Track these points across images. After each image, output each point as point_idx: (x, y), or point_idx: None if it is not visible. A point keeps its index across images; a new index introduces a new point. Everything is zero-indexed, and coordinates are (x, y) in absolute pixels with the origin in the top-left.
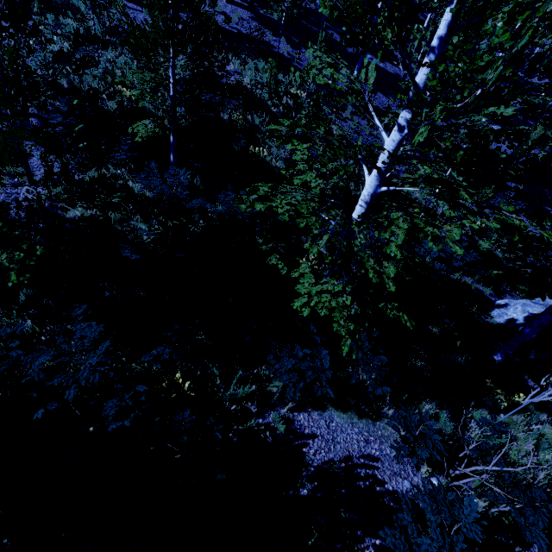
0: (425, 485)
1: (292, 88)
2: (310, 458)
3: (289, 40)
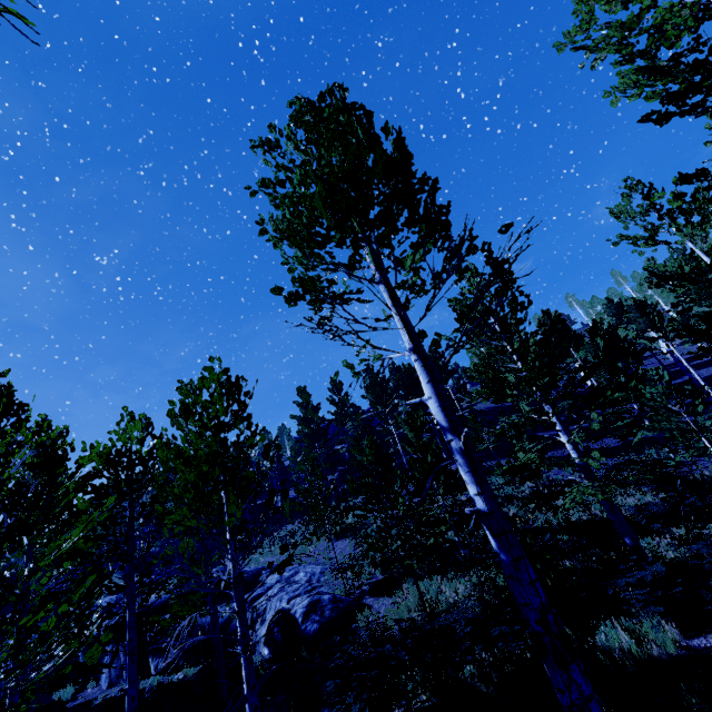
0: None
1: None
2: None
3: (504, 456)
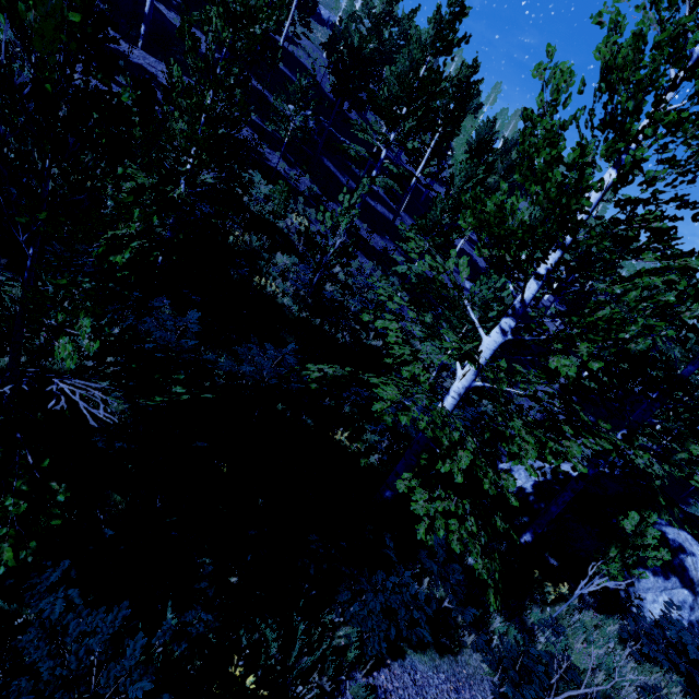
0: None
1: (295, 213)
2: None
3: (285, 157)
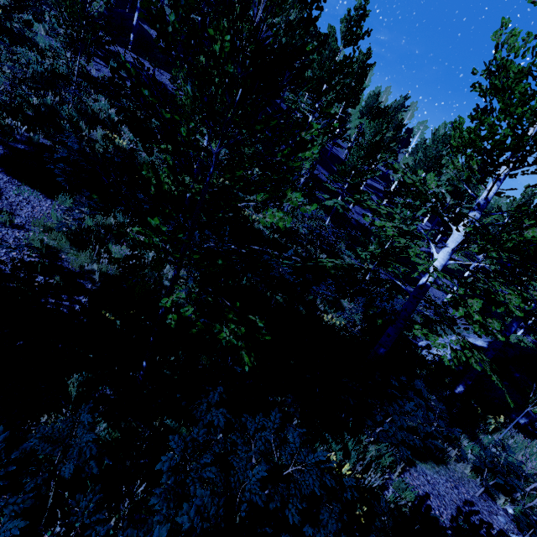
0: (518, 514)
1: None
2: (441, 520)
3: None
